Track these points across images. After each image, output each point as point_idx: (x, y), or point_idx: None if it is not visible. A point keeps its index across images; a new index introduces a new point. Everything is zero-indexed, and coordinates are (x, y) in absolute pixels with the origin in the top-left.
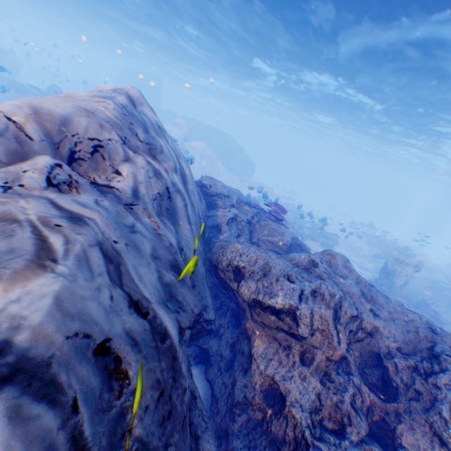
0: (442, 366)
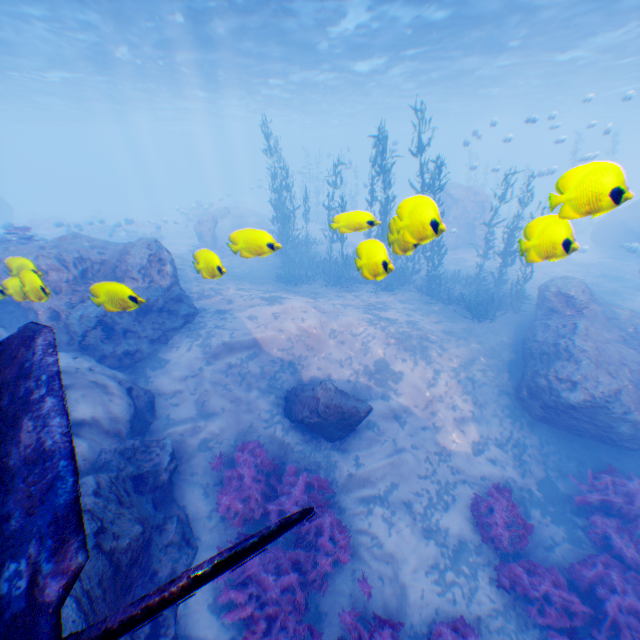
0: (128, 253)
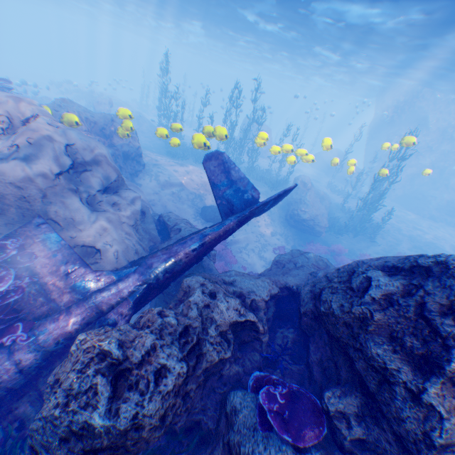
0: (114, 121)
